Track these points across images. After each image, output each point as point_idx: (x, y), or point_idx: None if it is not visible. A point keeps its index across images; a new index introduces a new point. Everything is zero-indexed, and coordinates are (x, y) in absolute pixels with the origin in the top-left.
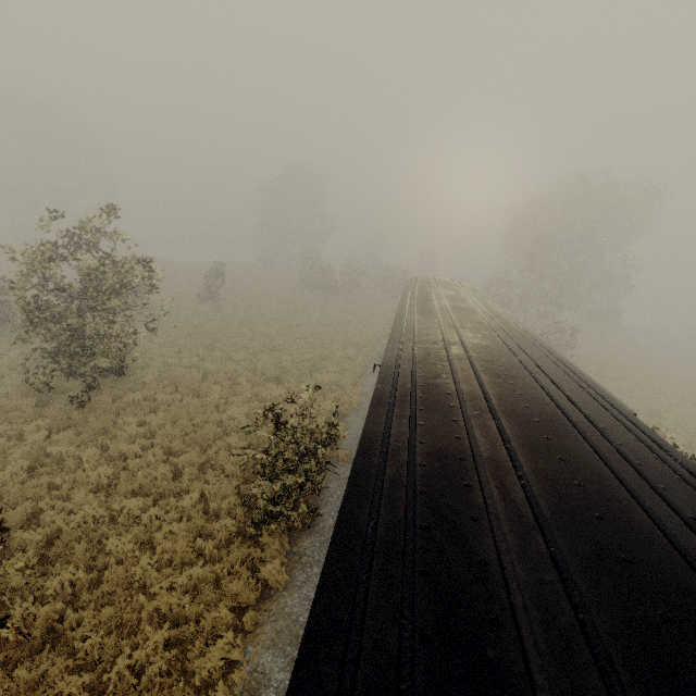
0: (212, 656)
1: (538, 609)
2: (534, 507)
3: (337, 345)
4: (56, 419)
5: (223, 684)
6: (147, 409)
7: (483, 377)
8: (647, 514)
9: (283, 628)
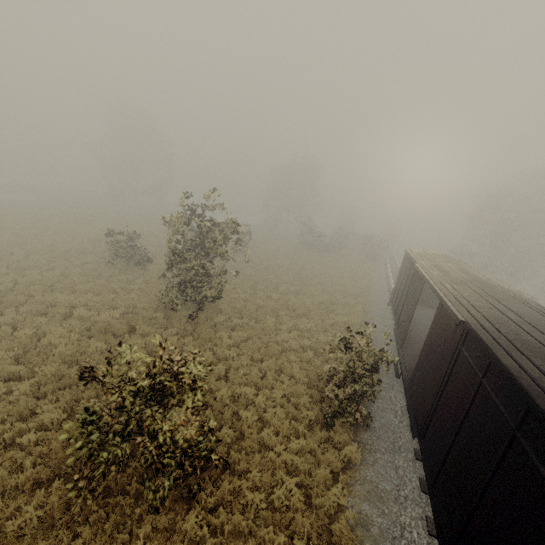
0: (328, 498)
1: None
2: None
3: (339, 293)
4: (178, 328)
5: (343, 517)
6: (229, 328)
7: None
8: None
9: (369, 489)
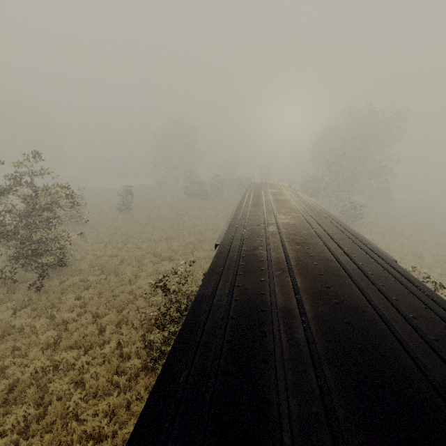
0: None
1: (304, 443)
2: (310, 346)
3: (209, 231)
4: (19, 300)
5: None
6: (82, 287)
7: (287, 246)
8: (398, 342)
9: None
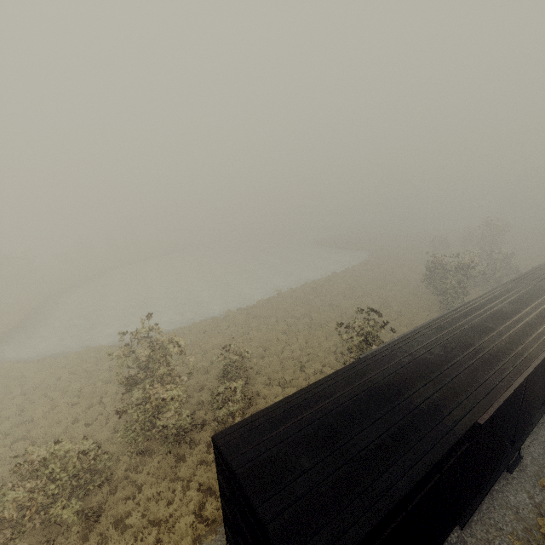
0: None
1: None
2: None
3: None
4: None
5: None
6: None
7: None
8: None
9: None
